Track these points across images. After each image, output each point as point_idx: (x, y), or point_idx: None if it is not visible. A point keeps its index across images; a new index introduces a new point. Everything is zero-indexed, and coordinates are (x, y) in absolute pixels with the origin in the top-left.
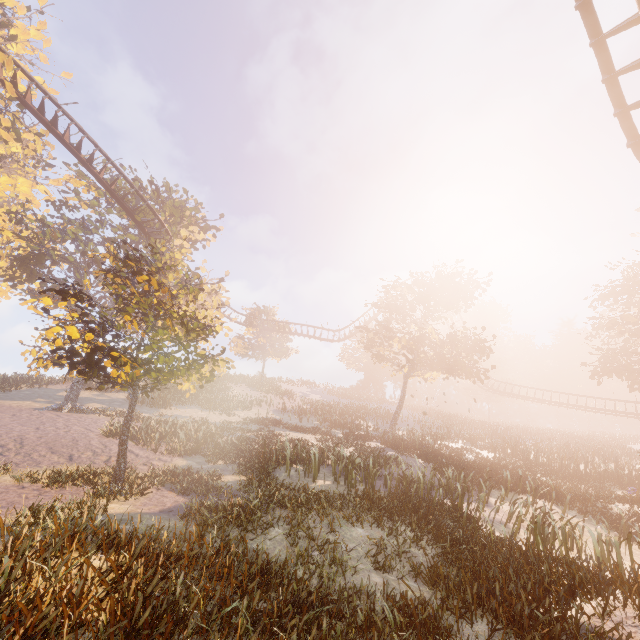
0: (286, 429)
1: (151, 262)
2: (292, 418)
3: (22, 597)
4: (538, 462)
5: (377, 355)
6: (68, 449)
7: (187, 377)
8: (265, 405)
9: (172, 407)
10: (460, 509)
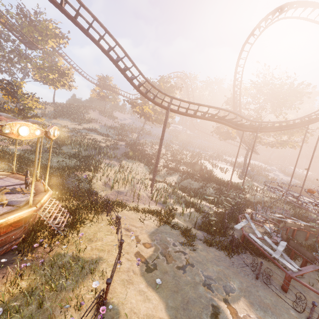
0: (97, 134)
1: (13, 85)
2: (105, 129)
3: None
4: (173, 156)
5: (135, 111)
6: None
7: None
8: (99, 123)
9: (58, 119)
10: (100, 160)
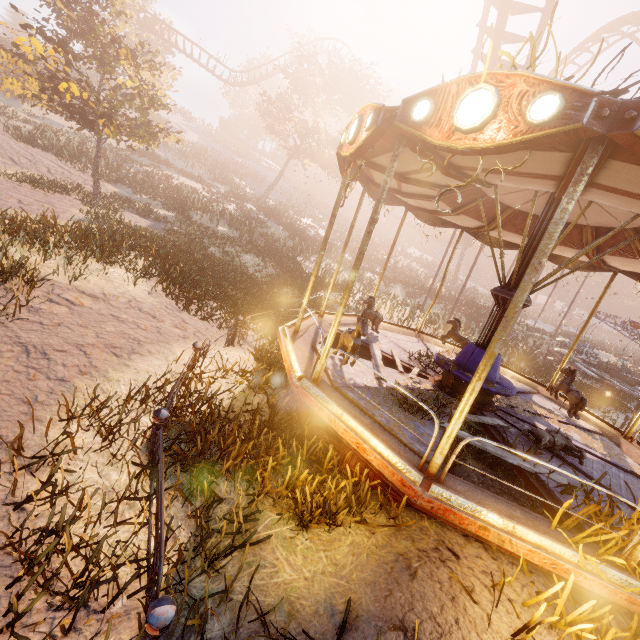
0: (174, 171)
1: None
2: (176, 159)
3: (172, 251)
4: (349, 246)
5: (271, 128)
6: (0, 150)
7: (150, 144)
8: None
9: (32, 102)
10: (295, 259)
